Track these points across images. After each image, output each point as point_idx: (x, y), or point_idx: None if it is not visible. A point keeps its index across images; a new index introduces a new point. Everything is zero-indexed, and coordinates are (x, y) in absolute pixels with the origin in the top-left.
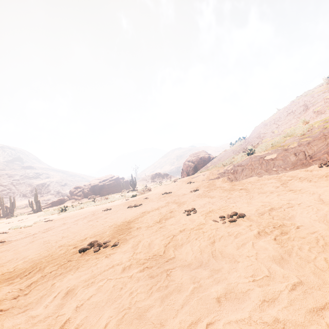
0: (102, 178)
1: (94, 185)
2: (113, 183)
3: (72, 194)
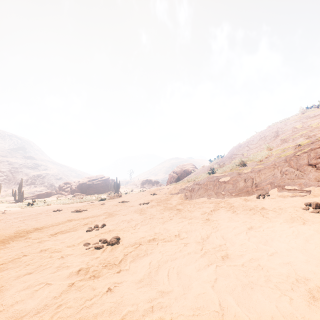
0: (92, 177)
1: (82, 183)
2: (102, 184)
3: (61, 189)
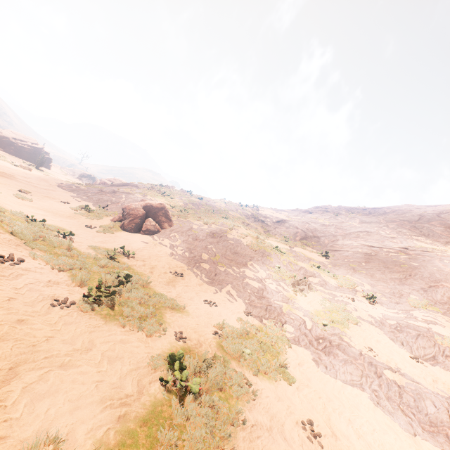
0: (21, 136)
1: (4, 137)
2: (29, 150)
3: None
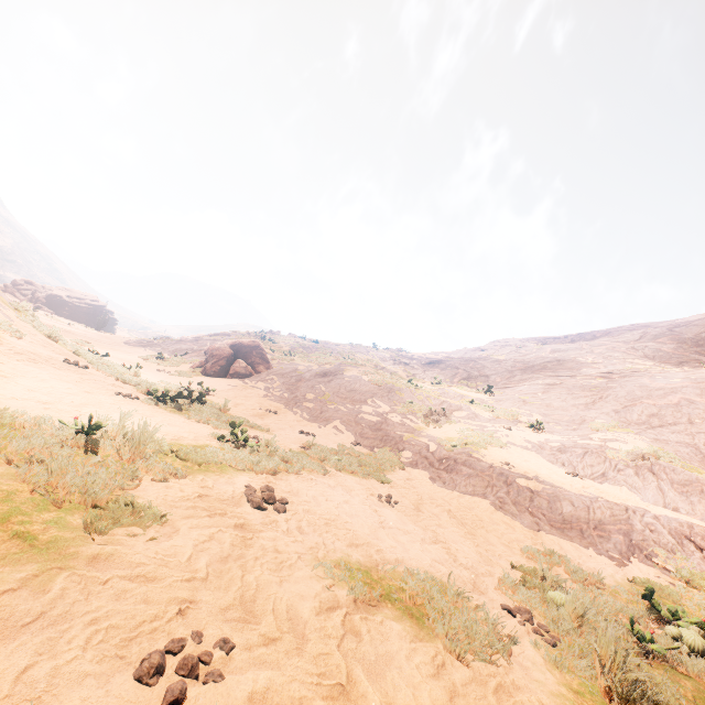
0: (78, 293)
1: (56, 295)
2: (88, 310)
3: (15, 287)
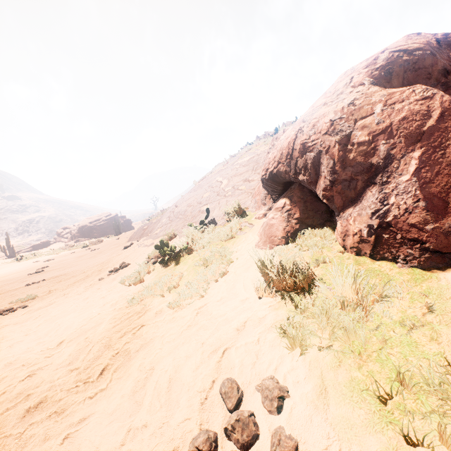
0: (95, 217)
1: (82, 227)
2: (107, 224)
3: (59, 236)
